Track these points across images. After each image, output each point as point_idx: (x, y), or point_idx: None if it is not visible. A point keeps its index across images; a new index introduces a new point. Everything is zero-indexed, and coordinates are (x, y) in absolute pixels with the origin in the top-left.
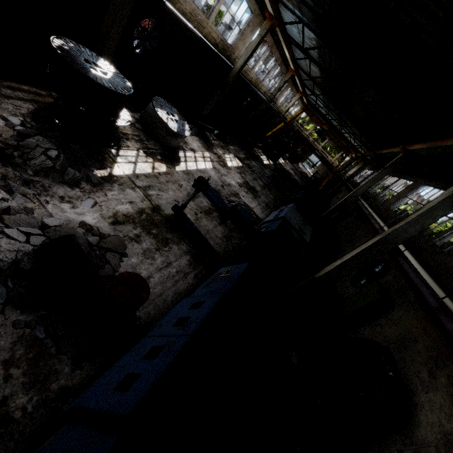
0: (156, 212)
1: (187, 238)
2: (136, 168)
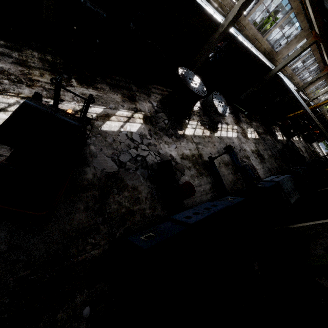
0: (200, 157)
1: (212, 175)
2: (195, 132)
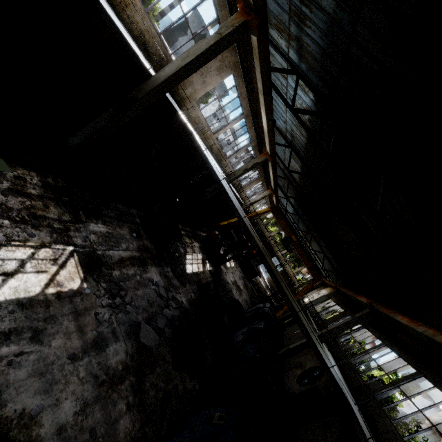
0: None
1: None
2: None
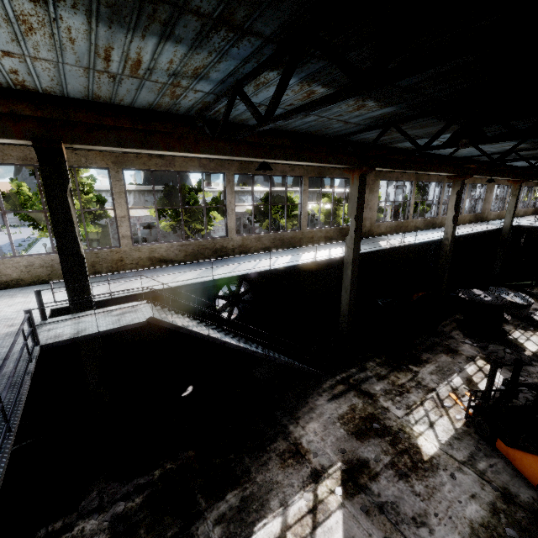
0: None
1: None
2: (534, 342)
